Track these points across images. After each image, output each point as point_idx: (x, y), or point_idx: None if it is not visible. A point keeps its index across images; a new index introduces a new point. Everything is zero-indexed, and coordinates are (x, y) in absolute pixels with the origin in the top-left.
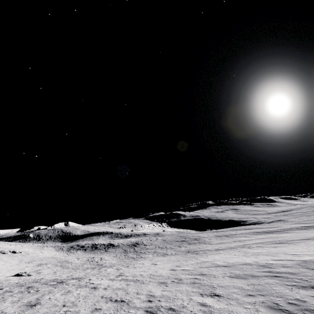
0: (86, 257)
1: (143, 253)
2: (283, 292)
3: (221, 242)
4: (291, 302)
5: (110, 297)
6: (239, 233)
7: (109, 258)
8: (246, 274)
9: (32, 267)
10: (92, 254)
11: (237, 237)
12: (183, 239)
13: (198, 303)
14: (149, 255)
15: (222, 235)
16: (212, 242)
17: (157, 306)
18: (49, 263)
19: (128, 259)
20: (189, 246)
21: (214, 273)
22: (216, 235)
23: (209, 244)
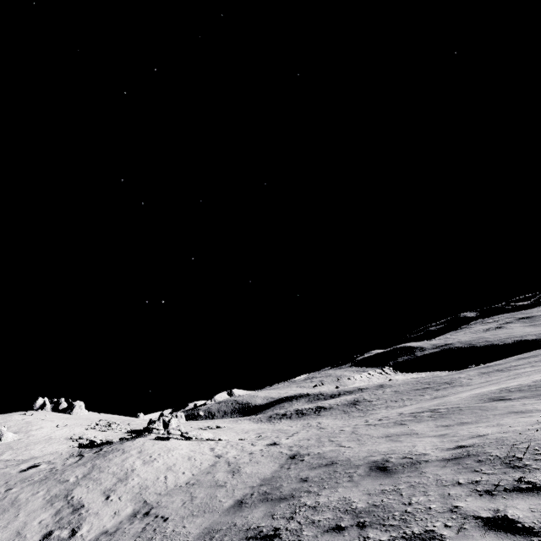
0: (298, 424)
1: (371, 410)
2: (493, 396)
3: (486, 381)
4: (491, 398)
5: (371, 419)
6: (523, 362)
7: (328, 421)
8: (479, 395)
9: (255, 435)
10: (304, 421)
11: (517, 369)
12: (426, 385)
13: (432, 408)
14: (381, 410)
15: (492, 371)
16: (472, 382)
17: (405, 413)
18: (266, 432)
19: (355, 418)
20: (436, 392)
21: (452, 400)
22: (481, 372)
23: (467, 386)
